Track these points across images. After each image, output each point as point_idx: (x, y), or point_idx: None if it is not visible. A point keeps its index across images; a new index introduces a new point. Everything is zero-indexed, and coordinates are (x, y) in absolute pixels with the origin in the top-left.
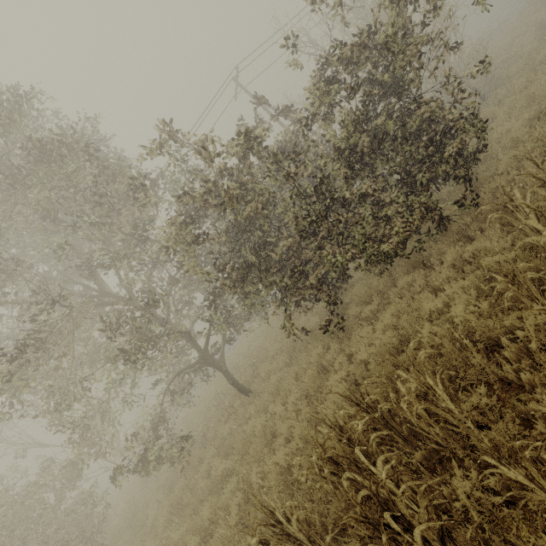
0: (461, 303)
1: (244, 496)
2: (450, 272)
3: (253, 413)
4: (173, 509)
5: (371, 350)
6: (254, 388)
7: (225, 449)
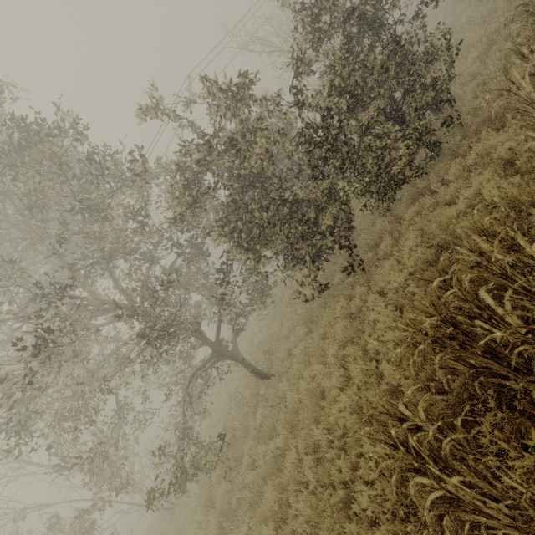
0: (491, 188)
1: (314, 457)
2: (458, 184)
3: (286, 389)
4: (220, 521)
5: (403, 274)
6: (275, 371)
7: (266, 433)
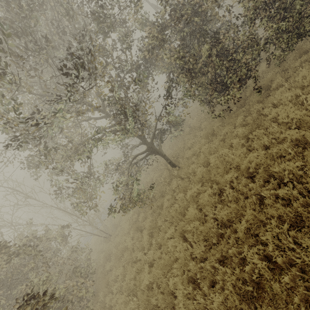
0: None
1: (229, 186)
2: None
3: (194, 168)
4: (148, 234)
5: (296, 92)
6: (183, 164)
7: (182, 188)
